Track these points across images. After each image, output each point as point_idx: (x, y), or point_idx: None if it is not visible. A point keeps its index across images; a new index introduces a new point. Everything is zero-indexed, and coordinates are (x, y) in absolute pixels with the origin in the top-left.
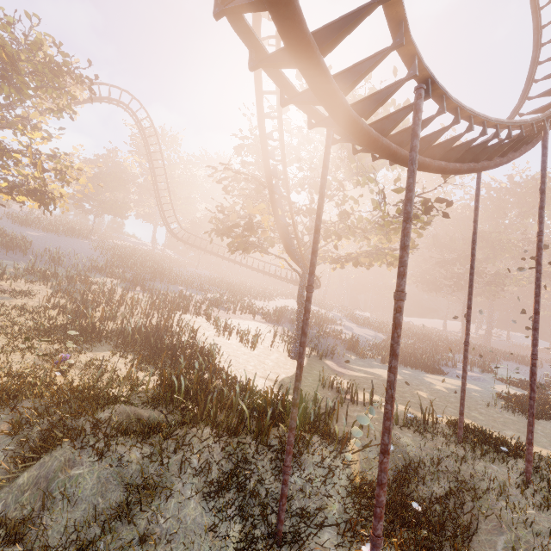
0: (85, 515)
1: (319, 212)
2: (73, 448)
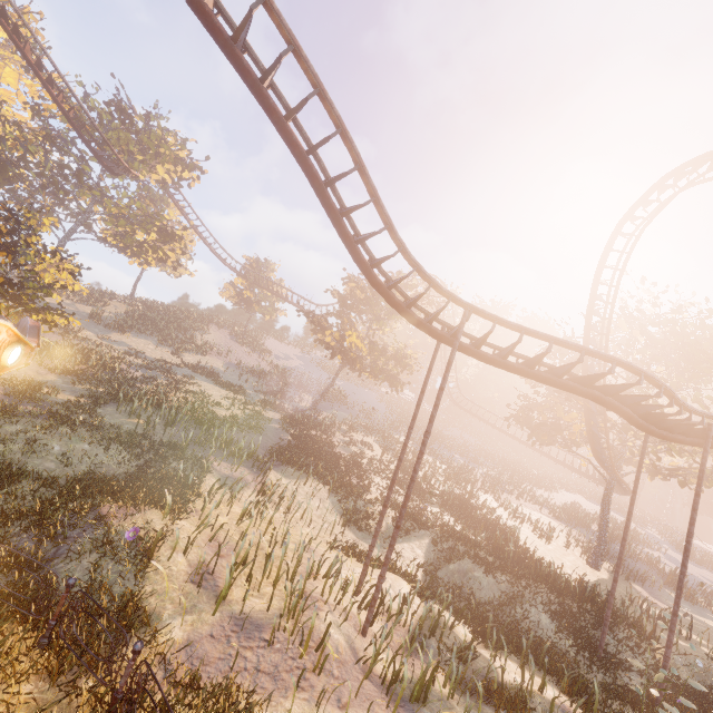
0: (485, 597)
1: (639, 468)
2: (472, 562)
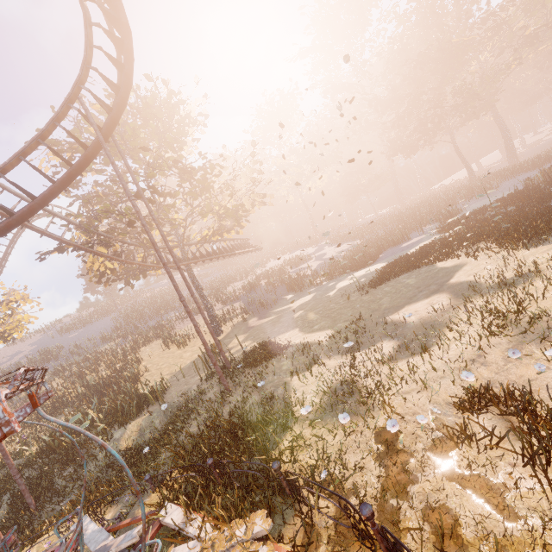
0: None
1: None
2: None
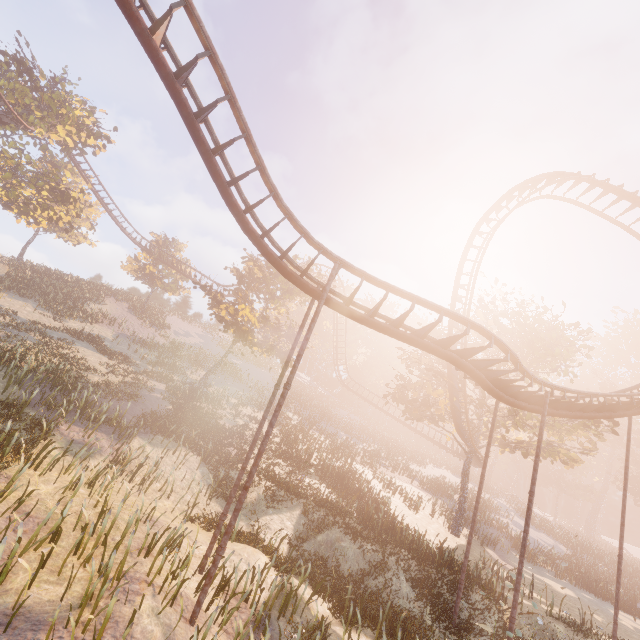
0: (350, 568)
1: (491, 434)
2: (340, 532)
